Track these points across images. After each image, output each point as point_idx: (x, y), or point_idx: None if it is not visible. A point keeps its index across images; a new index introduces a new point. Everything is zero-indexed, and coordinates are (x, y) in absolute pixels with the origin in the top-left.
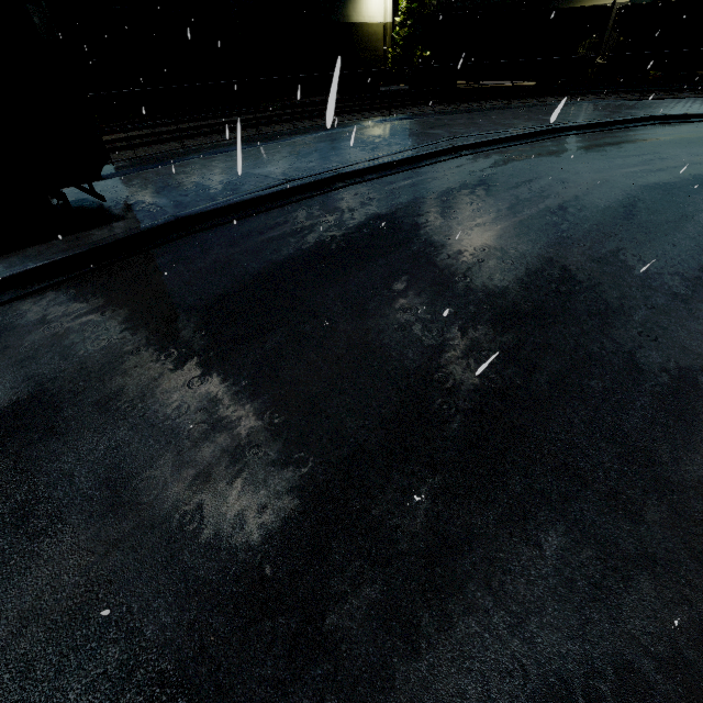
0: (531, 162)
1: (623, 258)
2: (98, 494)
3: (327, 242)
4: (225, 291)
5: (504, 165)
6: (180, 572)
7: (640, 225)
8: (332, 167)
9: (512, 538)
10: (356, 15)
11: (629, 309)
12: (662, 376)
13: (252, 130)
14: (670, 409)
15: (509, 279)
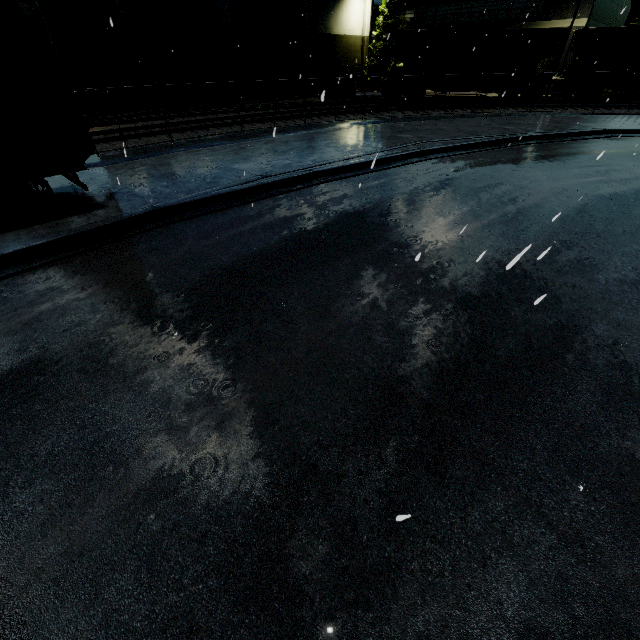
0: (492, 168)
1: (582, 268)
2: (30, 510)
3: (296, 238)
4: (193, 284)
5: (468, 170)
6: (102, 616)
7: (598, 235)
8: (306, 165)
9: (470, 591)
10: (337, 28)
11: (591, 322)
12: (627, 399)
13: (236, 127)
14: (637, 438)
15: (470, 285)
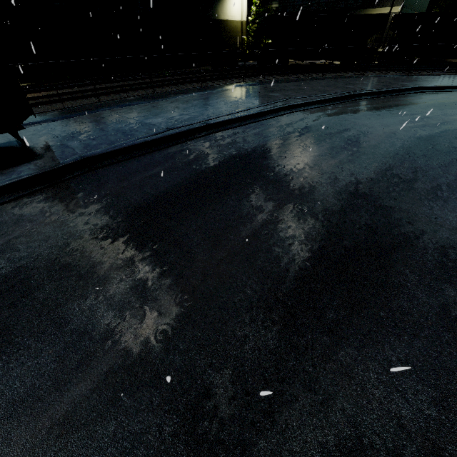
0: (340, 117)
1: (413, 196)
2: None
3: (194, 178)
4: (110, 221)
5: (322, 119)
6: None
7: (421, 169)
8: (202, 119)
9: None
10: (223, 15)
11: (423, 242)
12: None
13: (149, 90)
14: None
15: (329, 213)
